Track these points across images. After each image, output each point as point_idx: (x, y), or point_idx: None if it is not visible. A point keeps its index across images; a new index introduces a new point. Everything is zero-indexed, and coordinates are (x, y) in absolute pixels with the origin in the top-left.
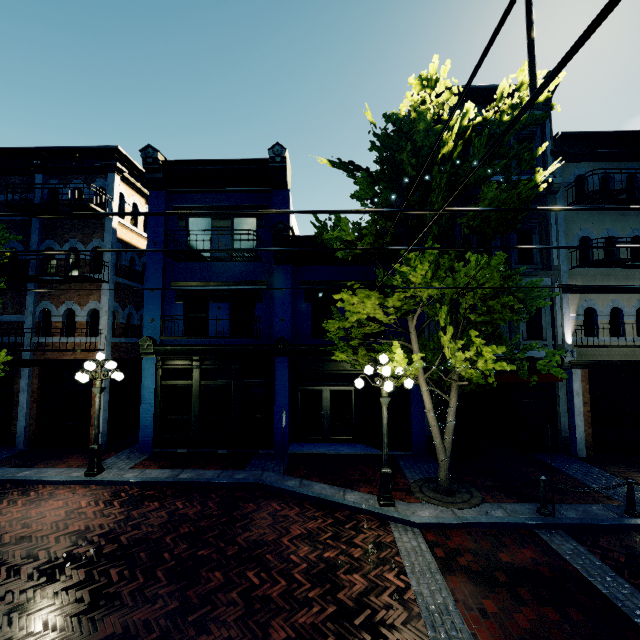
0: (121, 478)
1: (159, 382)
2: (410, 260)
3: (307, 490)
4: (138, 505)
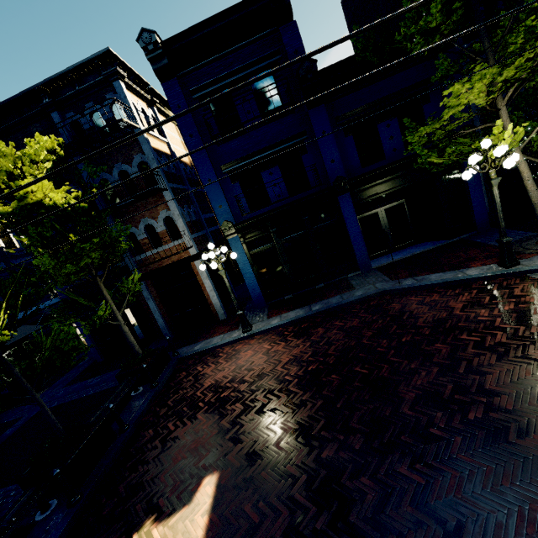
0: (272, 325)
1: (248, 254)
2: (534, 10)
3: (429, 281)
4: (308, 334)
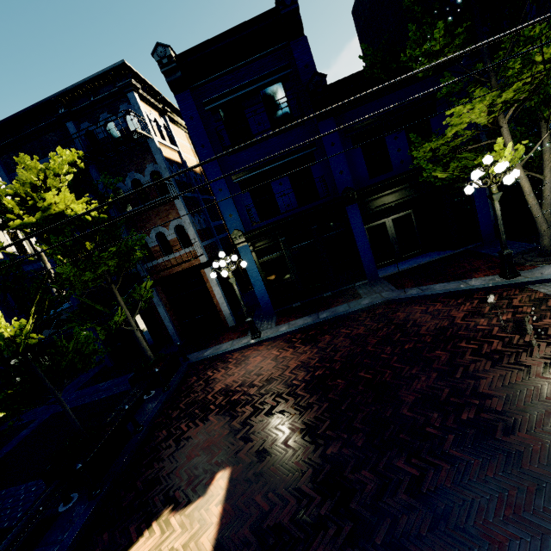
0: (280, 332)
1: (257, 262)
2: (530, 38)
3: (433, 291)
4: (315, 341)
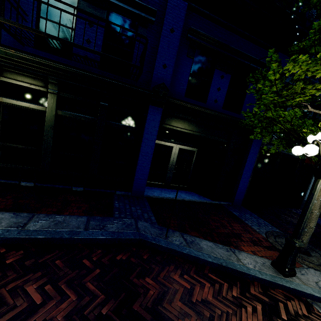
0: None
1: None
2: None
3: (200, 252)
4: None
